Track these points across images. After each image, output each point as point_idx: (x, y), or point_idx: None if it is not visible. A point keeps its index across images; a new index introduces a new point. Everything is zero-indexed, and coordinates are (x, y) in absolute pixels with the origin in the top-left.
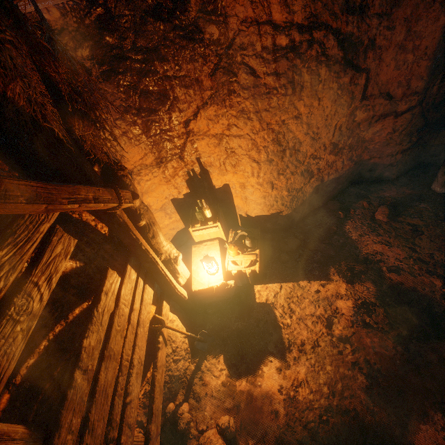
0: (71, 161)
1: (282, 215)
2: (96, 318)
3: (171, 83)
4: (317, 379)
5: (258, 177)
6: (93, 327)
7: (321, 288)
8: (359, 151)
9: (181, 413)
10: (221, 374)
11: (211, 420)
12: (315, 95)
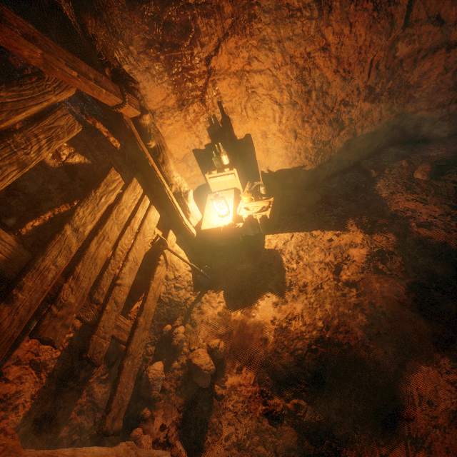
0: (80, 50)
1: (305, 170)
2: (93, 198)
3: (193, 13)
4: (313, 315)
5: (280, 123)
6: (89, 202)
7: (335, 238)
8: (402, 100)
9: (176, 332)
10: (219, 306)
11: (203, 343)
12: (346, 19)
